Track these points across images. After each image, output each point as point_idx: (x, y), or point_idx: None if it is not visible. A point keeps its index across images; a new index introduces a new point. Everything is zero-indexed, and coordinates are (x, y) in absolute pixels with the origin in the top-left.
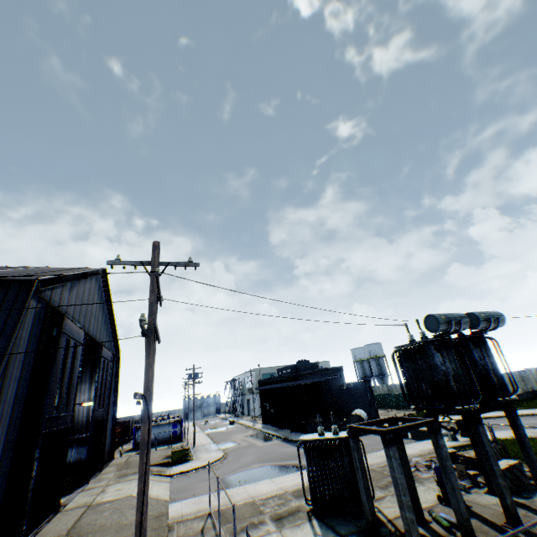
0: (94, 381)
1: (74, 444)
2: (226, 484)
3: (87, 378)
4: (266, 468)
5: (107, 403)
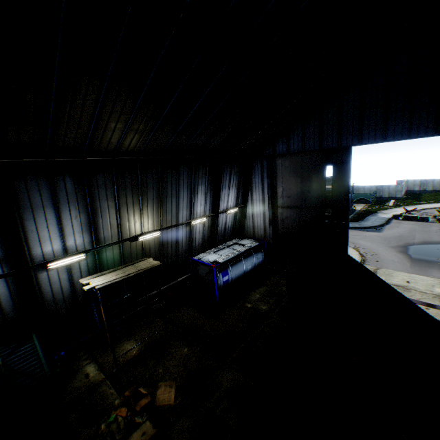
0: (231, 186)
1: (251, 252)
2: (439, 263)
3: (226, 183)
4: (418, 249)
5: (276, 211)
